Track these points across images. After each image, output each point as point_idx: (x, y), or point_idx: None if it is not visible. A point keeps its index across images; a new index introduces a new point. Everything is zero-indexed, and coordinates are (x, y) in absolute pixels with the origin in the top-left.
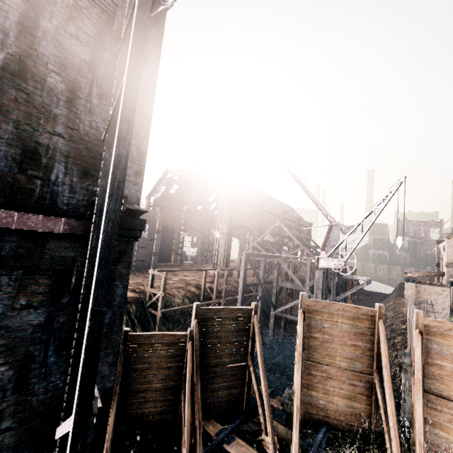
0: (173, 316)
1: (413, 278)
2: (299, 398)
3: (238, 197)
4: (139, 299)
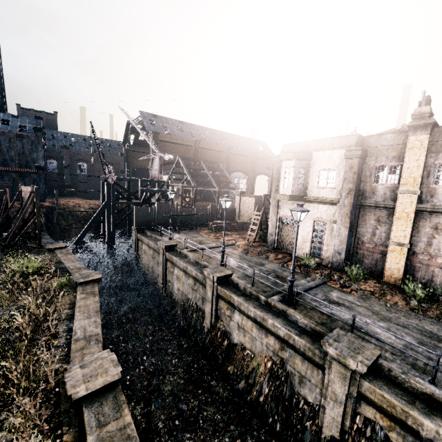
0: (75, 217)
1: (238, 192)
2: (3, 218)
3: (164, 138)
4: (51, 206)
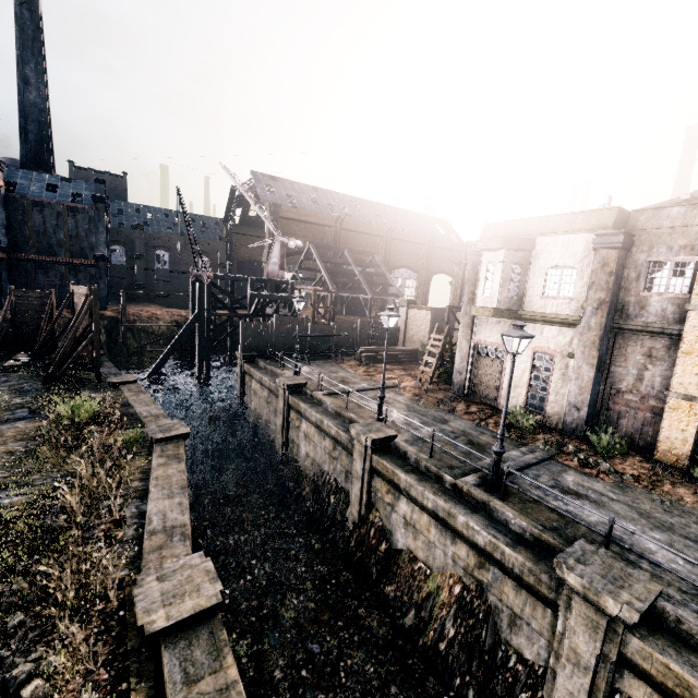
0: (150, 334)
1: (404, 302)
2: (45, 333)
3: (287, 214)
4: (115, 317)
